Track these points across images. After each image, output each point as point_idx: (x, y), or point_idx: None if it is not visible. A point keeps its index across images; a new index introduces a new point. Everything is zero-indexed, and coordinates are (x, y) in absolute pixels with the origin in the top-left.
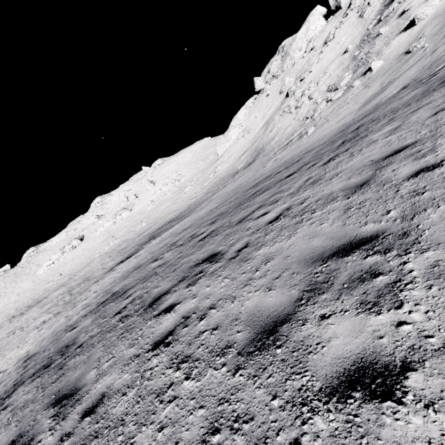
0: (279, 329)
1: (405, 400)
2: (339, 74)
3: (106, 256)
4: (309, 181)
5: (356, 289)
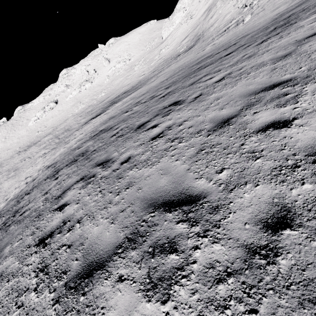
0: (230, 120)
1: (291, 127)
2: None
3: (78, 116)
4: (245, 56)
5: (274, 101)
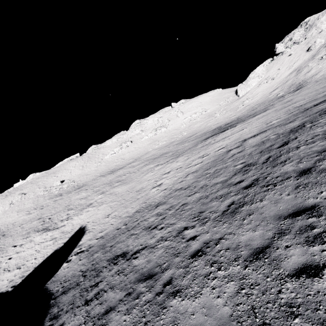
0: None
1: None
2: None
3: (164, 148)
4: None
5: None
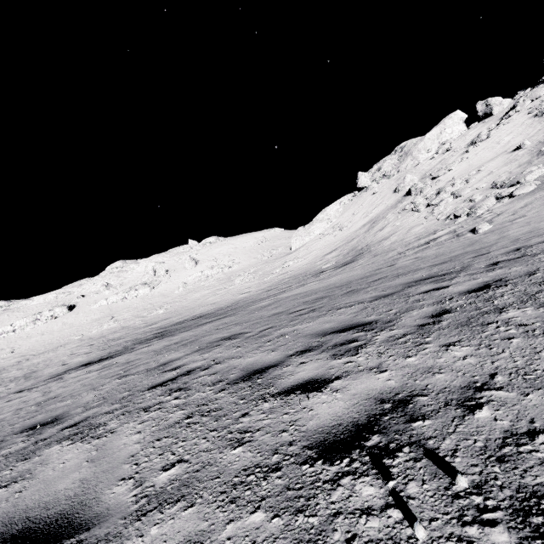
0: None
1: None
2: (513, 170)
3: (86, 344)
4: None
5: None
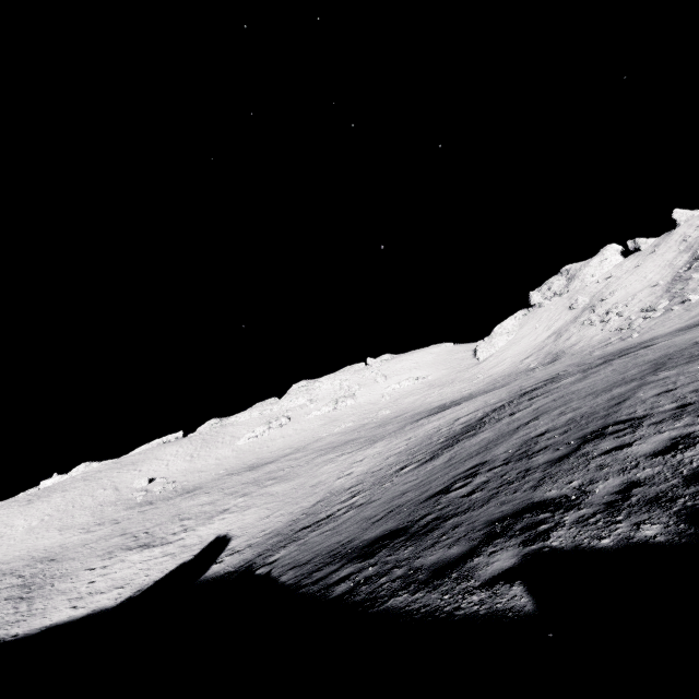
0: None
1: None
2: (653, 301)
3: (350, 433)
4: (680, 333)
5: None
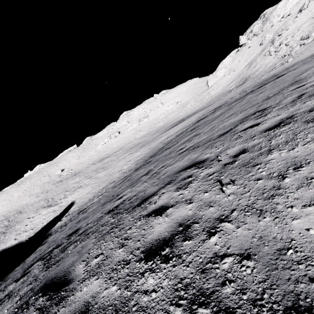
0: None
1: None
2: (310, 30)
3: (142, 138)
4: (309, 60)
5: None
